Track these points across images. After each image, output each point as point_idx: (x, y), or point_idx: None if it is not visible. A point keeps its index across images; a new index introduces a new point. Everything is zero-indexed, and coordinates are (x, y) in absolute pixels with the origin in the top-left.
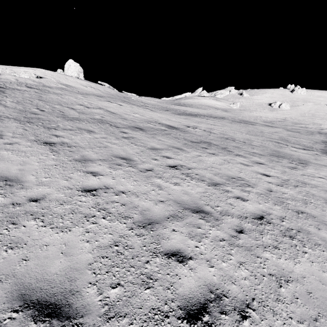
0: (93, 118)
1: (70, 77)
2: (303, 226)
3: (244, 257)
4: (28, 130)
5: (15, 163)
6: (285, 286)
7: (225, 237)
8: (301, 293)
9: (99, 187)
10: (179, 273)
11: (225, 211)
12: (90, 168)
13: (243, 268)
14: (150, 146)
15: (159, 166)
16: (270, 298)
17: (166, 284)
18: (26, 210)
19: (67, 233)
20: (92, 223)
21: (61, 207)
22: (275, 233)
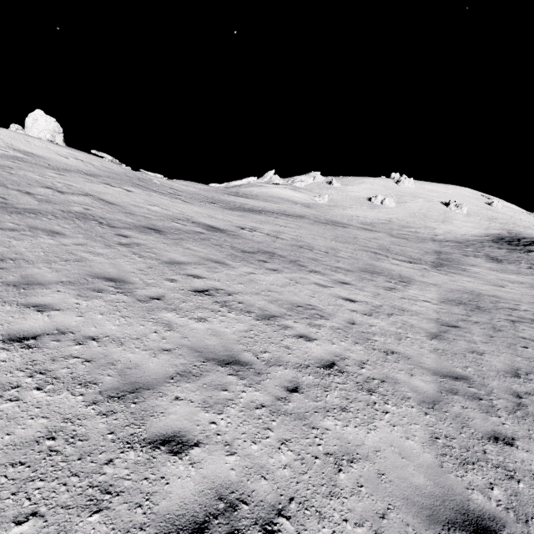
0: (67, 210)
1: (35, 140)
2: (391, 372)
3: (291, 431)
4: None
5: None
6: (346, 470)
7: (266, 402)
8: (368, 477)
9: (44, 332)
10: (168, 473)
11: (276, 358)
12: (35, 298)
13: (285, 449)
14: (168, 258)
15: (176, 292)
16: (319, 493)
17: (138, 498)
18: None
19: None
20: (8, 399)
21: None
22: (348, 387)
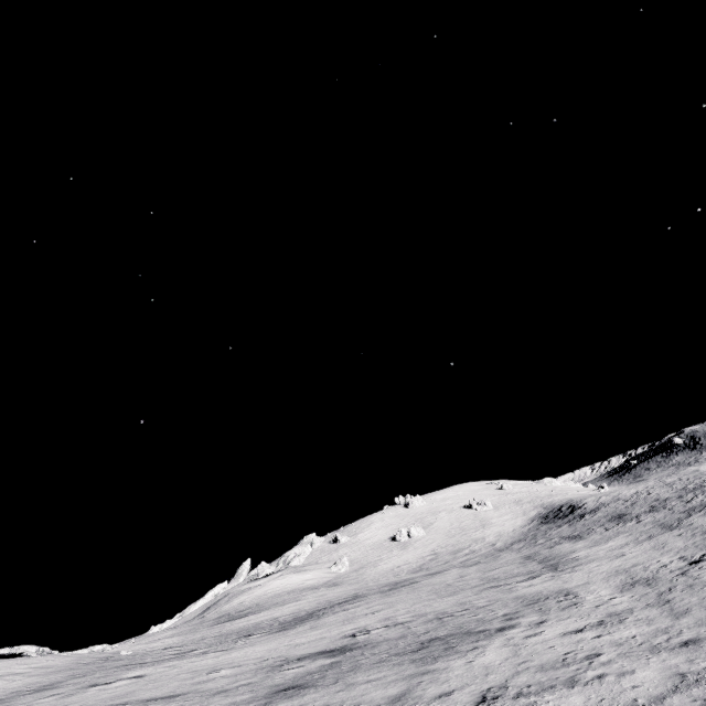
0: None
1: None
2: None
3: None
4: None
5: None
6: None
7: None
8: None
9: None
10: None
11: (651, 697)
12: None
13: None
14: (382, 698)
15: None
16: None
17: None
18: None
19: None
20: None
21: None
22: None
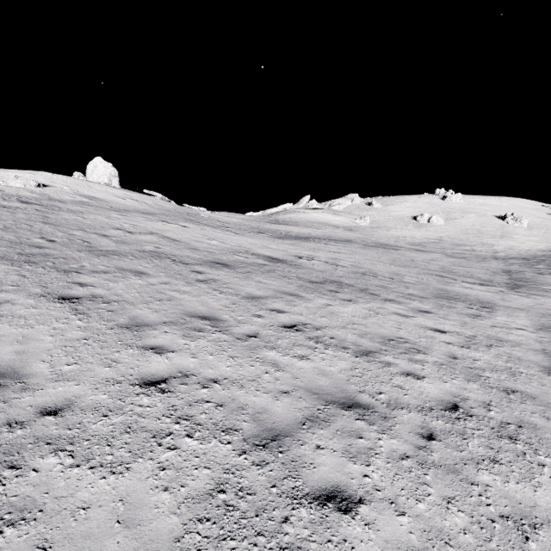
0: (141, 250)
1: (96, 185)
2: (523, 415)
3: (450, 487)
4: (28, 276)
5: (7, 341)
6: (534, 538)
7: (407, 451)
8: None
9: (170, 375)
10: (348, 535)
11: (394, 400)
12: (150, 340)
13: (455, 510)
14: (246, 293)
15: (267, 328)
16: None
17: None
18: (36, 435)
19: (124, 476)
20: (168, 448)
21: (104, 421)
22: (485, 434)
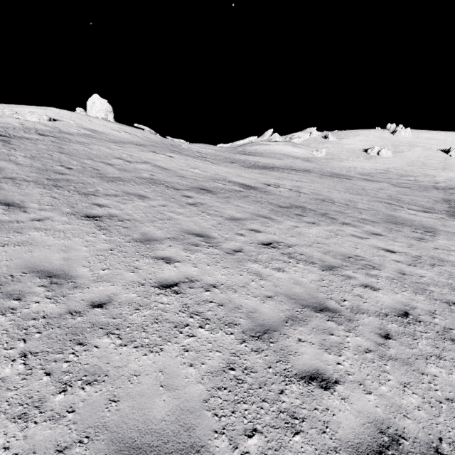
0: (140, 177)
1: (95, 119)
2: None
3: (405, 376)
4: (58, 197)
5: (54, 249)
6: None
7: (370, 347)
8: None
9: (180, 280)
10: (330, 406)
11: (356, 306)
12: (159, 252)
13: (410, 392)
14: (228, 215)
15: (249, 245)
16: None
17: (319, 425)
18: (91, 322)
19: (159, 354)
20: (187, 335)
21: (137, 313)
22: (432, 336)
